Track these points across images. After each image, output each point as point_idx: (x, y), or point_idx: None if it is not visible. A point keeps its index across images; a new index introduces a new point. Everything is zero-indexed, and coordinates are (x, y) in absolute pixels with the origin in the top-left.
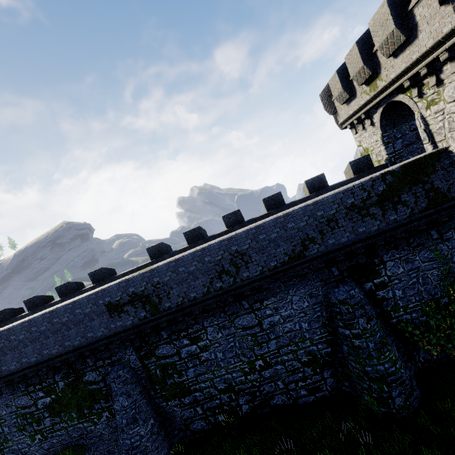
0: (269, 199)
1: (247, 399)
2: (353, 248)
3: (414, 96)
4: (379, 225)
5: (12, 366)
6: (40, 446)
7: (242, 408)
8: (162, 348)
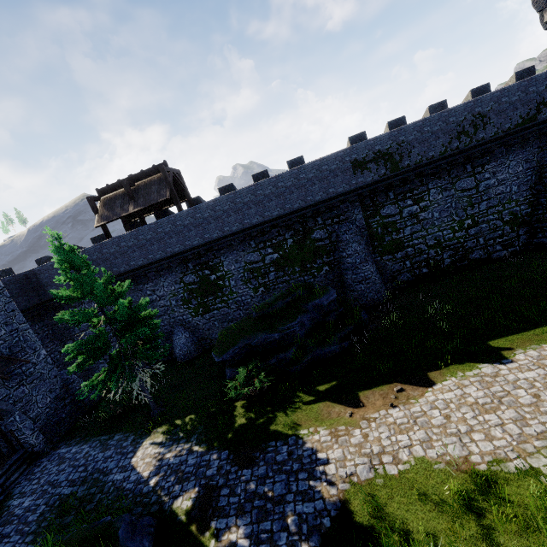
0: (477, 90)
1: (450, 254)
2: None
3: None
4: None
5: (254, 220)
6: (261, 297)
7: (445, 262)
8: (387, 208)
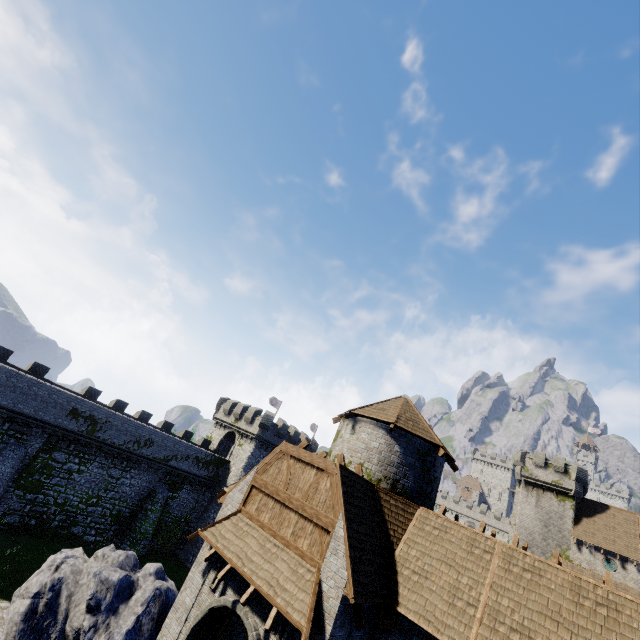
0: (168, 423)
1: (63, 518)
2: (183, 473)
3: (239, 438)
4: (197, 471)
5: None
6: None
7: (54, 523)
8: (60, 454)
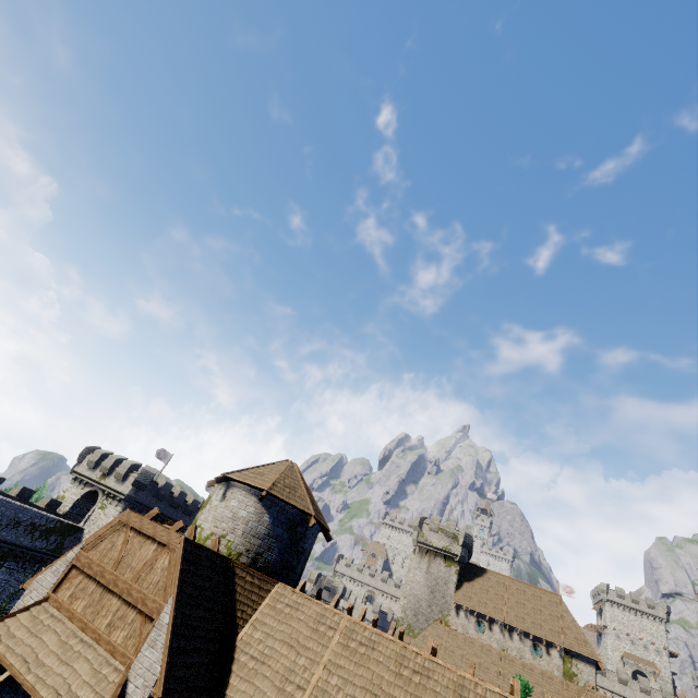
0: None
1: None
2: (6, 546)
3: (103, 499)
4: (30, 543)
5: None
6: None
7: None
8: None
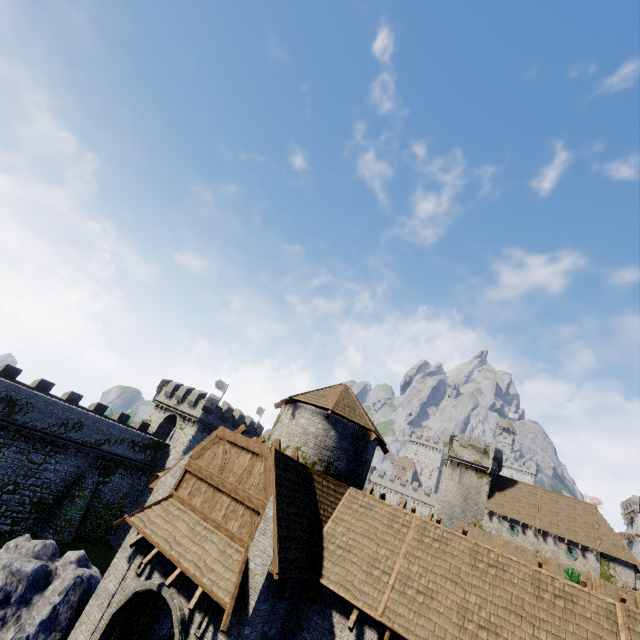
0: (102, 405)
1: None
2: (117, 457)
3: (181, 422)
4: (133, 455)
5: None
6: None
7: None
8: None
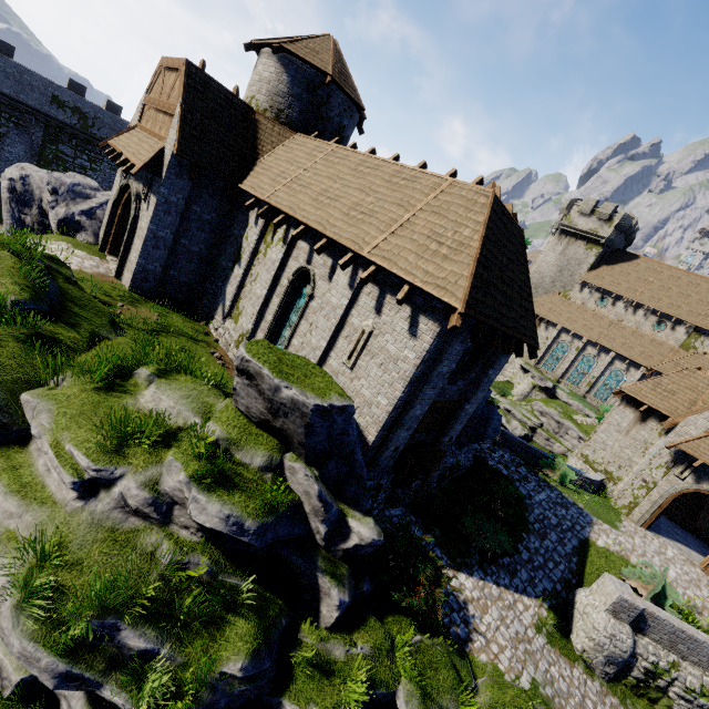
0: None
1: None
2: None
3: None
4: None
5: None
6: None
7: None
8: (66, 148)
